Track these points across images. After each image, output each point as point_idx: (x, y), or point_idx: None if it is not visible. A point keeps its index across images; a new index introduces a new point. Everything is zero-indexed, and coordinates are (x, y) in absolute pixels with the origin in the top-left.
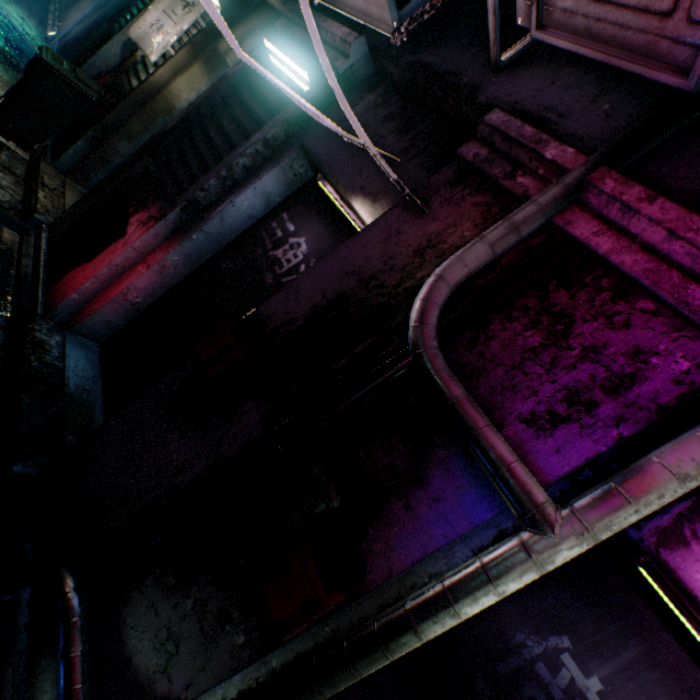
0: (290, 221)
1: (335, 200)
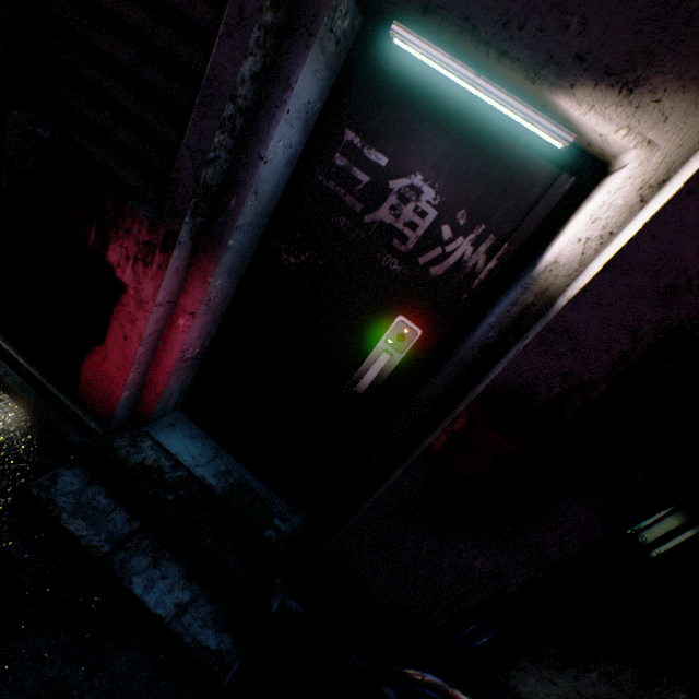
0: (369, 146)
1: (461, 81)
